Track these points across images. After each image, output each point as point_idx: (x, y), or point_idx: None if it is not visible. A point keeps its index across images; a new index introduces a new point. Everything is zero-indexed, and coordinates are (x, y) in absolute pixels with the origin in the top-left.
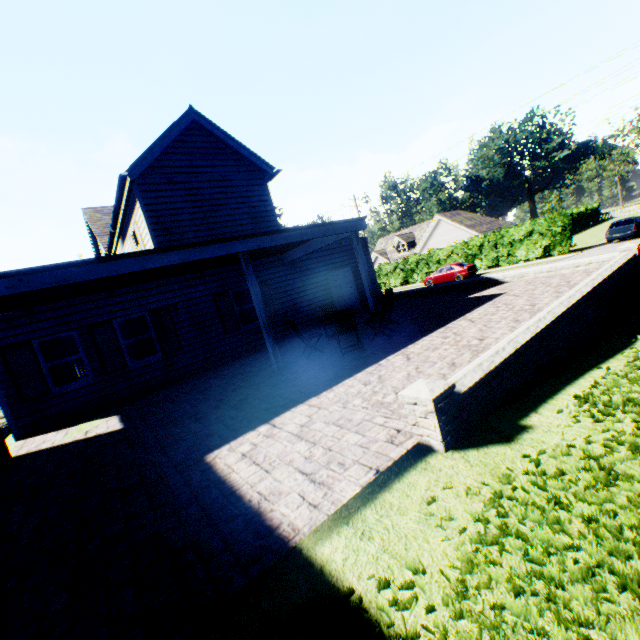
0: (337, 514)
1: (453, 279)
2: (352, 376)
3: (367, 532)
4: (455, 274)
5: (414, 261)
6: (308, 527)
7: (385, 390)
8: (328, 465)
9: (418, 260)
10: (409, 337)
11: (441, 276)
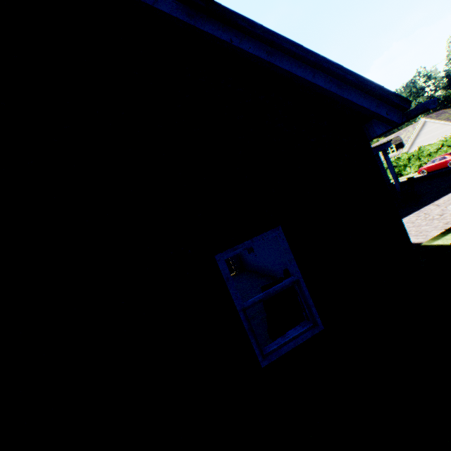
0: (432, 240)
1: (446, 166)
2: (406, 216)
3: (447, 239)
4: (447, 162)
5: (405, 158)
6: (425, 240)
7: (431, 216)
8: (420, 233)
9: (409, 157)
10: (431, 199)
11: (434, 165)
